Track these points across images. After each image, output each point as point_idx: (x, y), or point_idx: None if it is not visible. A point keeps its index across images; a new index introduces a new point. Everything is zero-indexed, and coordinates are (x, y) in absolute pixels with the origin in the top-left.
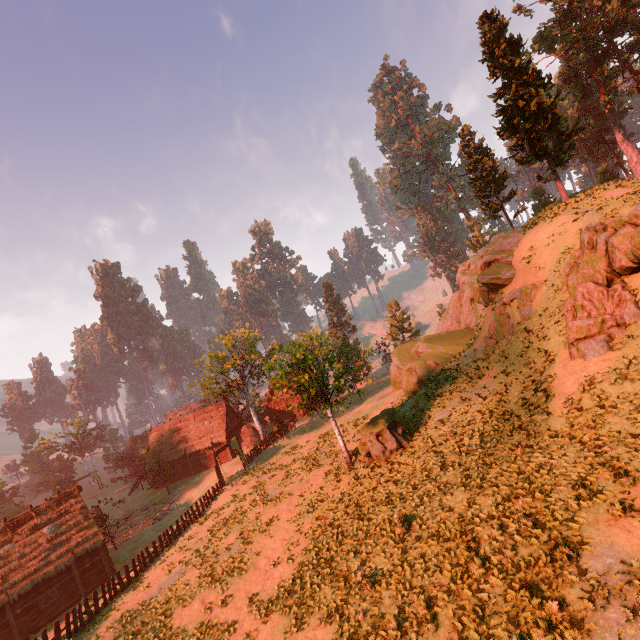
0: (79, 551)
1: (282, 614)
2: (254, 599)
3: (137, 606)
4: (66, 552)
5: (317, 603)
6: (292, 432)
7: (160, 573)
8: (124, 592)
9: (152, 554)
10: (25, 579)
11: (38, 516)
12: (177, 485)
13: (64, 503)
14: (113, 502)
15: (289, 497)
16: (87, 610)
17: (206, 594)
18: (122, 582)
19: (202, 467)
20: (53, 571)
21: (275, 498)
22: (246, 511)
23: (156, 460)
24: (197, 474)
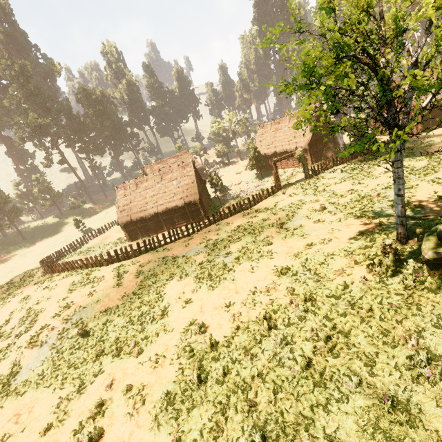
0: (187, 200)
1: (177, 375)
2: (191, 325)
3: (172, 256)
4: (181, 198)
5: (182, 421)
6: (384, 153)
7: (197, 241)
8: (182, 240)
9: (211, 222)
10: (164, 205)
11: (173, 173)
12: (268, 173)
13: (184, 169)
14: (237, 172)
15: (300, 238)
16: (158, 242)
17: (189, 283)
18: (183, 233)
19: (287, 165)
20: (175, 206)
21: (291, 229)
22: (265, 227)
23: (254, 152)
24: (283, 170)
